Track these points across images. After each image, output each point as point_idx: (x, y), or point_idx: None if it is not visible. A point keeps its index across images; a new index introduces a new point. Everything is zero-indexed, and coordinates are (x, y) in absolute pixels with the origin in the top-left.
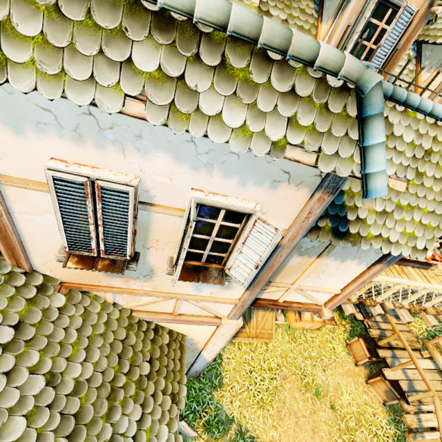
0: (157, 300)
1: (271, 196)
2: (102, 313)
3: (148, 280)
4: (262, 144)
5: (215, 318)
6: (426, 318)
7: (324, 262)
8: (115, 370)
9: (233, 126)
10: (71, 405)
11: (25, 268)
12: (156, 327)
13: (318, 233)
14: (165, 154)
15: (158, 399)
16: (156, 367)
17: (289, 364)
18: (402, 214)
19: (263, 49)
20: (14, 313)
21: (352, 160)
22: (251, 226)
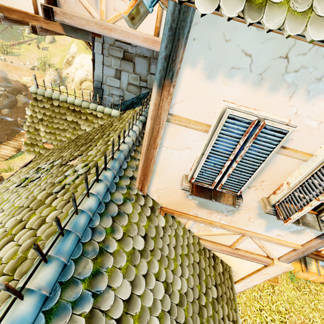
0: (225, 233)
1: None
2: (184, 237)
3: (228, 215)
4: None
5: (267, 258)
6: None
7: None
8: (198, 289)
9: None
10: (180, 315)
11: (144, 192)
12: (213, 255)
13: None
14: None
15: (226, 323)
16: (219, 292)
17: (297, 312)
18: None
19: None
20: (142, 226)
21: None
22: None
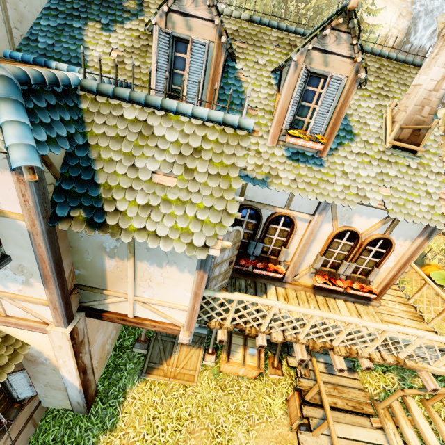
0: None
1: None
2: None
3: None
4: None
5: (44, 324)
6: (334, 360)
7: (143, 267)
8: None
9: None
10: None
11: None
12: None
13: (70, 223)
14: None
15: None
16: None
17: (203, 416)
18: (172, 208)
19: None
20: None
21: None
22: None
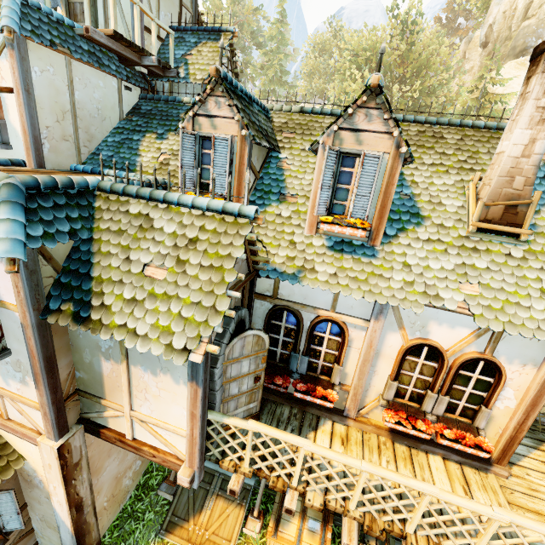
0: None
1: None
2: None
3: None
4: None
5: (38, 434)
6: None
7: (137, 374)
8: None
9: None
10: None
11: None
12: None
13: (59, 316)
14: None
15: None
16: None
17: None
18: (157, 303)
19: None
20: None
21: None
22: None
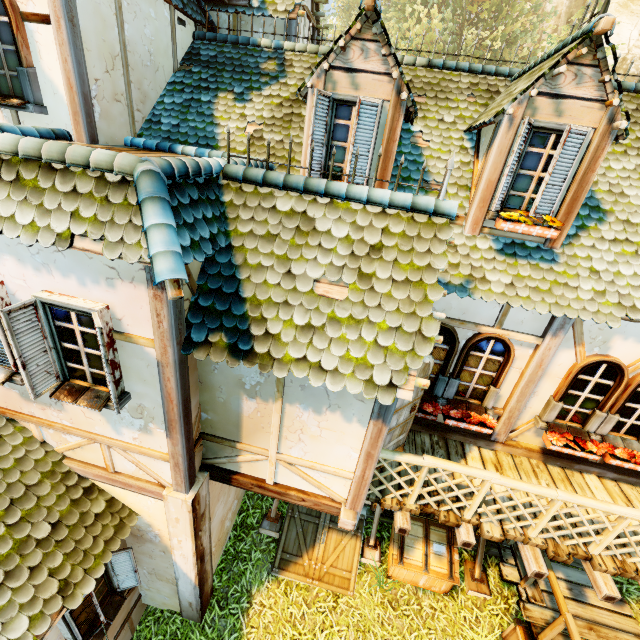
0: (82, 443)
1: (116, 296)
2: (20, 448)
3: (62, 410)
4: (48, 236)
5: (159, 487)
6: (594, 579)
7: (293, 413)
8: None
9: (25, 223)
10: None
11: None
12: (91, 486)
13: (208, 350)
14: (11, 257)
15: (38, 577)
16: (60, 535)
17: None
18: (342, 330)
19: (49, 163)
20: None
21: (140, 246)
22: (95, 330)
